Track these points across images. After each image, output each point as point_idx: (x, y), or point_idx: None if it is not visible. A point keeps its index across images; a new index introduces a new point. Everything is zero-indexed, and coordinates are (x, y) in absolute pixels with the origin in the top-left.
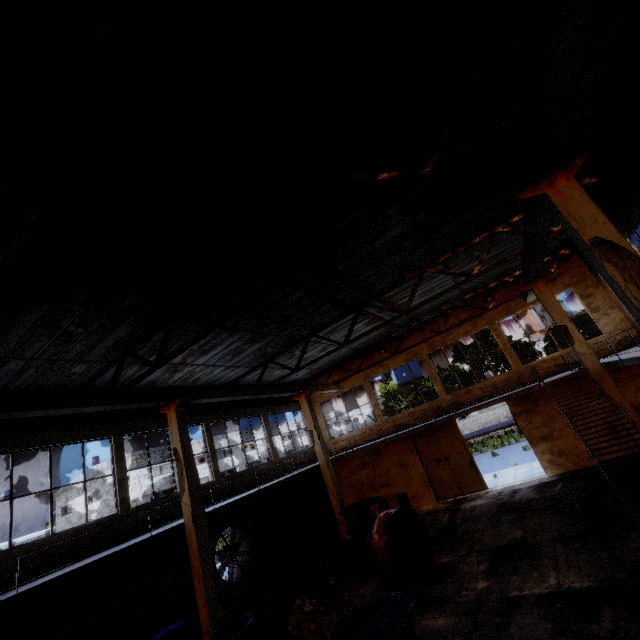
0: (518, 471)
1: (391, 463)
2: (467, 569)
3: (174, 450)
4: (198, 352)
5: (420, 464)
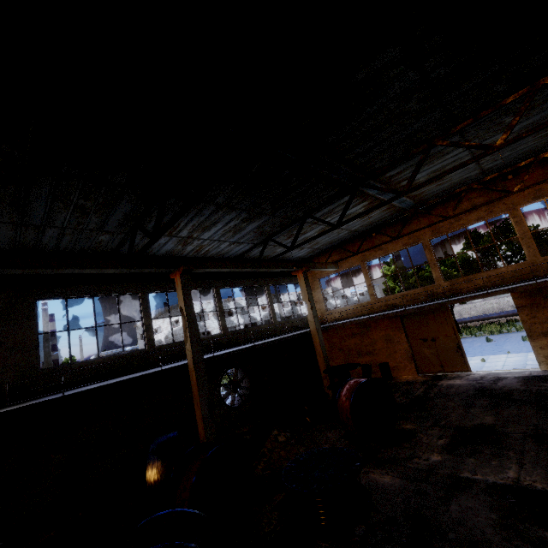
0: (509, 359)
1: (378, 336)
2: (426, 440)
3: (180, 308)
4: (201, 228)
5: (406, 341)
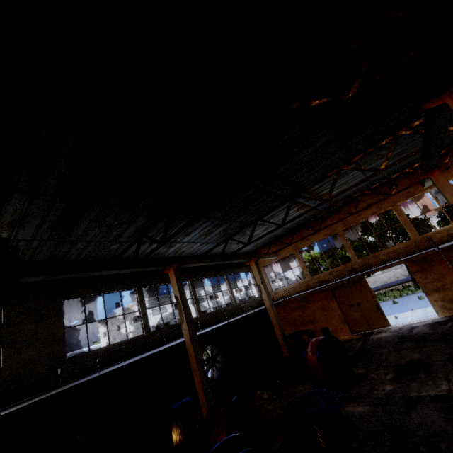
0: (414, 314)
1: (316, 307)
2: (377, 377)
3: (175, 296)
4: (184, 234)
5: (338, 308)
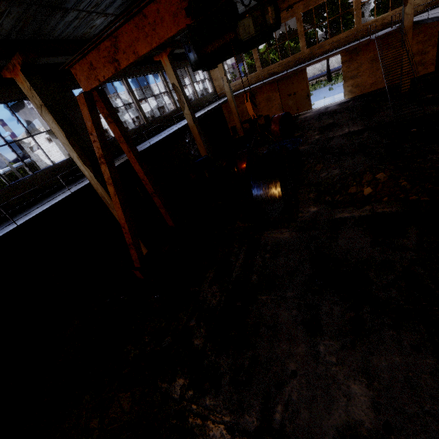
0: (326, 101)
1: (262, 99)
2: (309, 135)
3: (172, 85)
4: None
5: (279, 98)
